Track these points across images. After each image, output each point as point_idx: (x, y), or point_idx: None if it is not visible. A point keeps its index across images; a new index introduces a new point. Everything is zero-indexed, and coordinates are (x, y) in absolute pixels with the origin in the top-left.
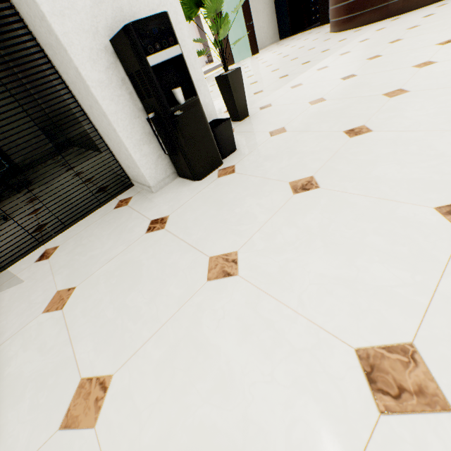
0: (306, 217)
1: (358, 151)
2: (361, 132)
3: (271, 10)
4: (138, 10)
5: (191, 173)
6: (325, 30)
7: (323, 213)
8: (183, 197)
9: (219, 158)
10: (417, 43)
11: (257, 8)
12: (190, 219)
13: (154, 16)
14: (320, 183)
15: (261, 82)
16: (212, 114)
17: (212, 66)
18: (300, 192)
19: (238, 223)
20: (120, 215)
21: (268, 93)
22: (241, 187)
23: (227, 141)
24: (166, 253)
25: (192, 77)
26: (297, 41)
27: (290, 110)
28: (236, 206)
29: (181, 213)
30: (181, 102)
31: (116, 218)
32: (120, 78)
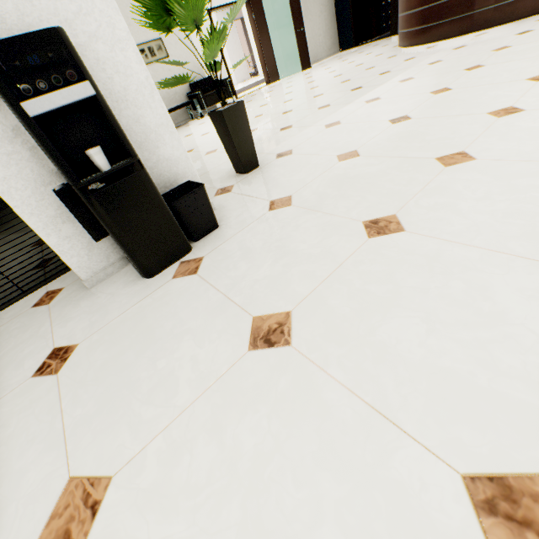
0: (243, 419)
1: (371, 270)
2: (387, 230)
3: (330, 13)
4: (37, 21)
5: (135, 266)
6: (394, 43)
7: (271, 419)
8: (114, 308)
9: (183, 244)
10: (502, 74)
11: (312, 10)
12: (97, 363)
13: (29, 35)
14: (294, 333)
15: (295, 112)
16: (187, 172)
17: (256, 80)
18: (260, 346)
19: (147, 398)
20: (30, 323)
21: (296, 131)
22: (190, 308)
23: (201, 216)
24: (26, 439)
25: (147, 120)
26: (358, 56)
27: (310, 166)
28: (164, 353)
29: (93, 345)
30: (103, 169)
31: (23, 327)
32: (10, 126)
